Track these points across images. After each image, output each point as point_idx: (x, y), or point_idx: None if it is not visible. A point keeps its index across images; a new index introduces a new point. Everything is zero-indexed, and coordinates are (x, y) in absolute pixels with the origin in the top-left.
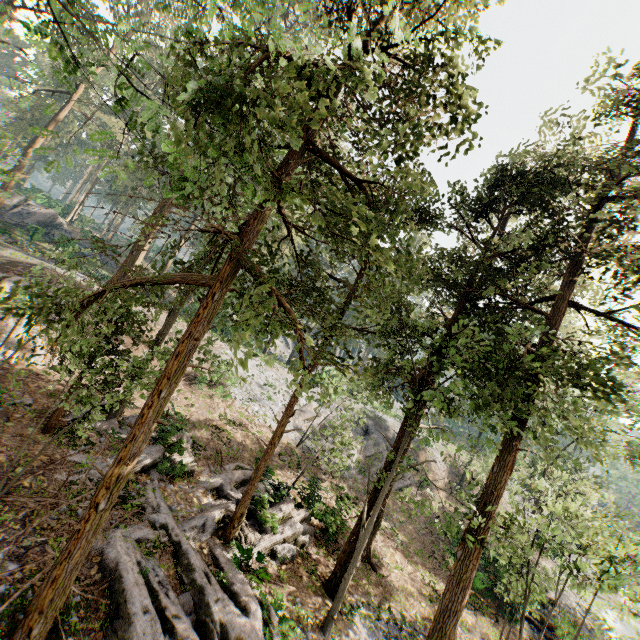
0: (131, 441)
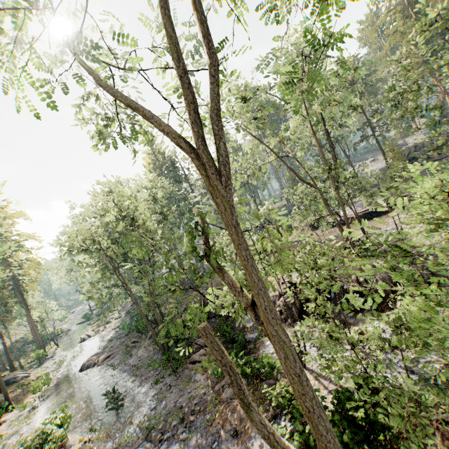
0: None
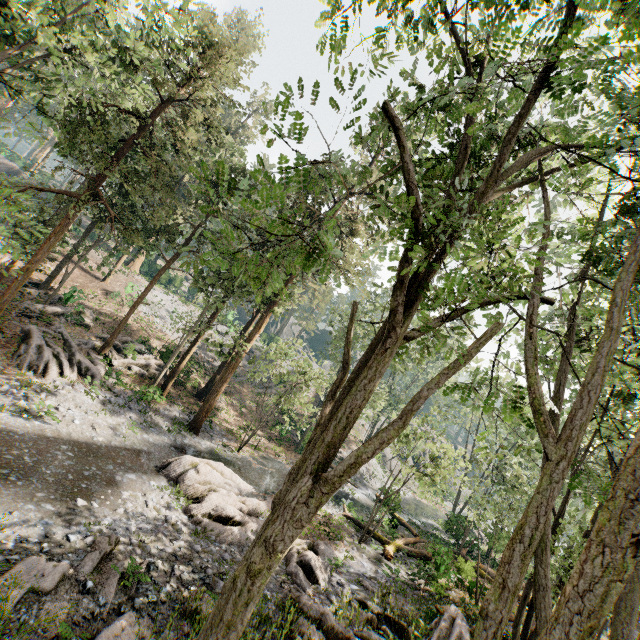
0: (36, 256)
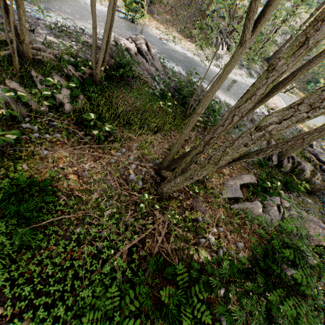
0: None
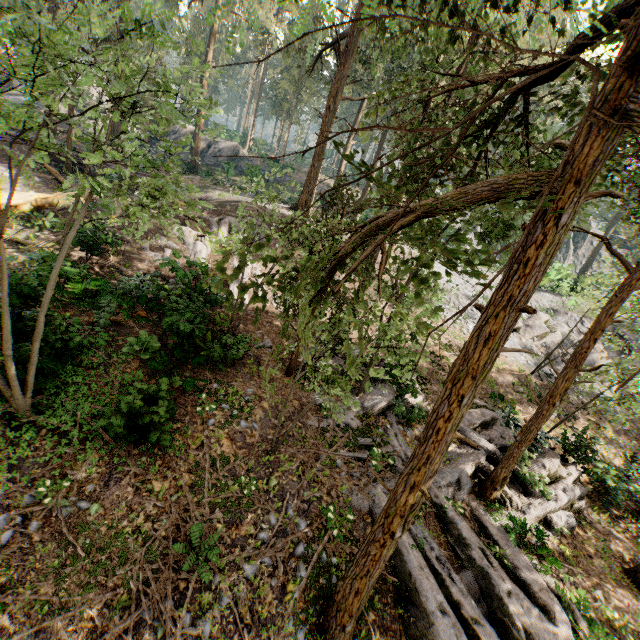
0: (424, 464)
